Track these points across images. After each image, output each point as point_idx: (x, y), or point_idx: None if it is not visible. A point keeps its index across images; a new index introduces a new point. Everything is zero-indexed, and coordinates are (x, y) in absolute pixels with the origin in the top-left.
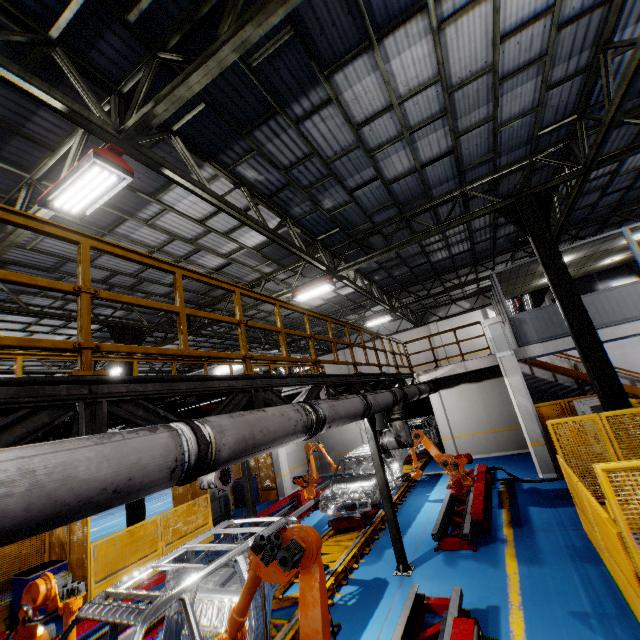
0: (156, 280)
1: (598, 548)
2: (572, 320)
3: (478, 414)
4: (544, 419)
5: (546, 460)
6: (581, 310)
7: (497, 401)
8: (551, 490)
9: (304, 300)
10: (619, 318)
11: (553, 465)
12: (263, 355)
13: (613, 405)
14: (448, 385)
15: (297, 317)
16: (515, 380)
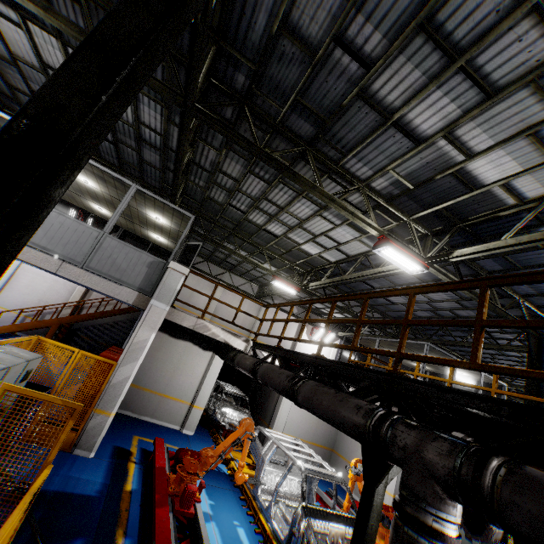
0: (362, 1)
1: None
2: None
3: (311, 423)
4: None
5: None
6: None
7: None
8: None
9: (377, 253)
10: None
11: None
12: None
13: None
14: None
15: (227, 214)
16: None
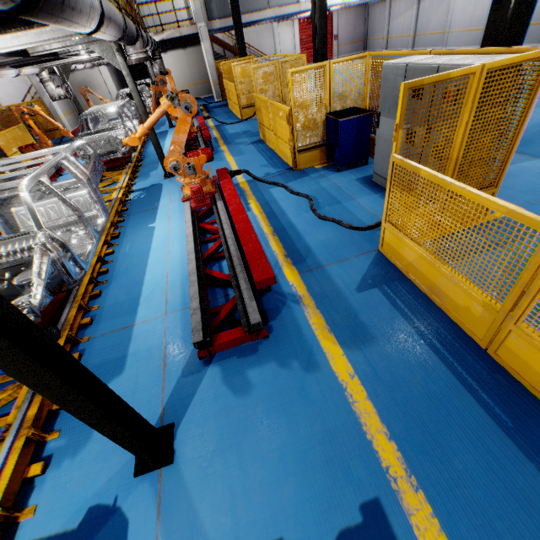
0: None
1: (232, 109)
2: (233, 7)
3: (185, 73)
4: (219, 70)
5: (219, 92)
6: (236, 2)
7: (196, 63)
8: (220, 104)
9: None
10: (253, 10)
11: (221, 95)
12: (120, 4)
13: (243, 57)
14: (166, 50)
15: None
16: (207, 45)
